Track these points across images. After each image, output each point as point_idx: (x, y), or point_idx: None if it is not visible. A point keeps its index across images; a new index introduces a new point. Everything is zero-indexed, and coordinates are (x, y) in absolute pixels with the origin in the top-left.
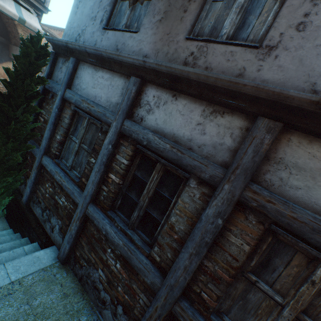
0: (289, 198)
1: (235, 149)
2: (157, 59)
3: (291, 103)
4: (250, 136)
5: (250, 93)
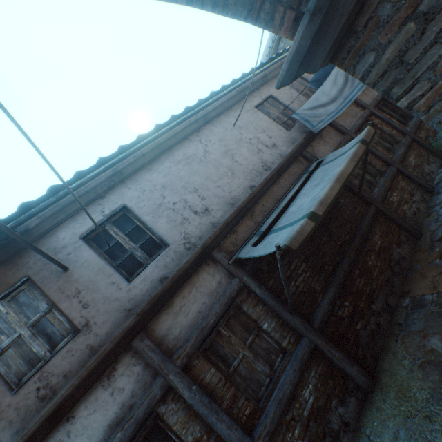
0: (186, 337)
1: (146, 364)
2: (5, 440)
3: (132, 325)
4: (141, 352)
5: (113, 346)
